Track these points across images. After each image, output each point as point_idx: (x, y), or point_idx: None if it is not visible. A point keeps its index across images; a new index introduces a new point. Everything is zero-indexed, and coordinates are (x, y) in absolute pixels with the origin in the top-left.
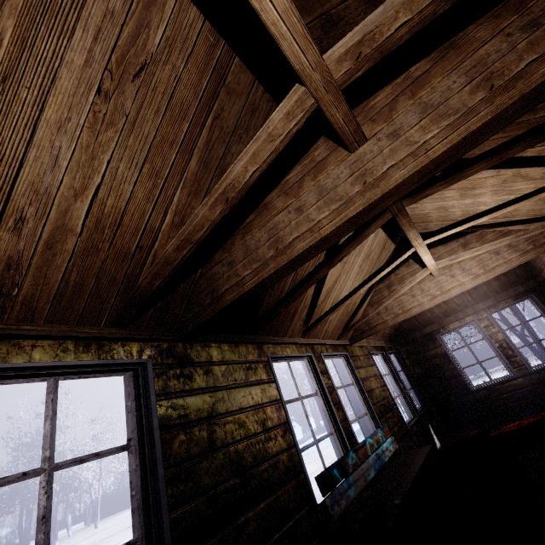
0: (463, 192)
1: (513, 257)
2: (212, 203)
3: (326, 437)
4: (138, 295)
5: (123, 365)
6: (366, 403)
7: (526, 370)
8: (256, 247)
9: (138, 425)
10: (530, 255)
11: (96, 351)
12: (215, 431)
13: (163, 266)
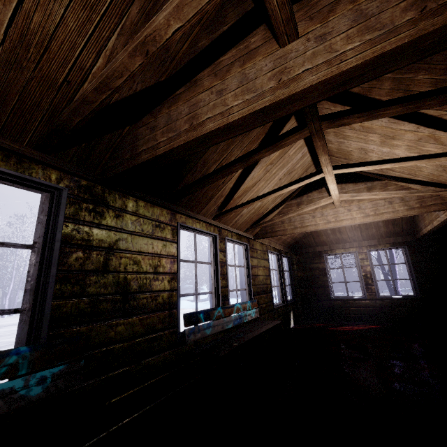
0: (384, 140)
1: (401, 209)
2: (131, 51)
3: (206, 293)
4: (58, 126)
5: (40, 185)
6: (249, 282)
7: (375, 296)
8: (177, 118)
9: (45, 234)
10: (414, 212)
11: (15, 164)
12: (111, 259)
13: (81, 103)
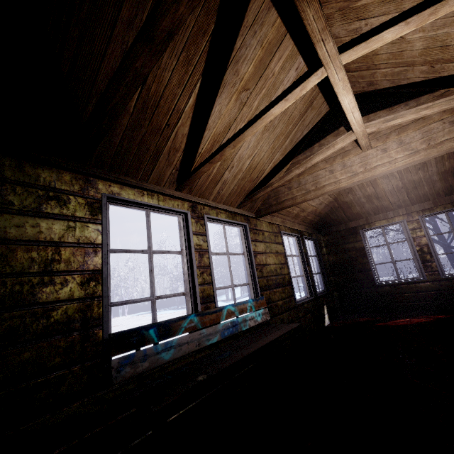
0: None
1: None
2: None
3: (173, 296)
4: None
5: None
6: (252, 274)
7: (438, 276)
8: None
9: None
10: None
11: None
12: None
13: None
